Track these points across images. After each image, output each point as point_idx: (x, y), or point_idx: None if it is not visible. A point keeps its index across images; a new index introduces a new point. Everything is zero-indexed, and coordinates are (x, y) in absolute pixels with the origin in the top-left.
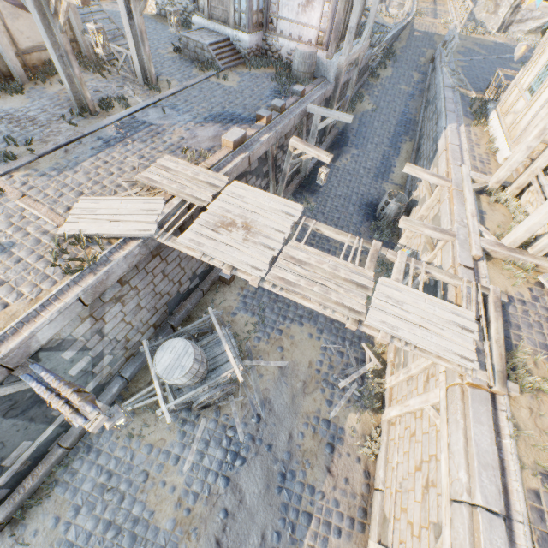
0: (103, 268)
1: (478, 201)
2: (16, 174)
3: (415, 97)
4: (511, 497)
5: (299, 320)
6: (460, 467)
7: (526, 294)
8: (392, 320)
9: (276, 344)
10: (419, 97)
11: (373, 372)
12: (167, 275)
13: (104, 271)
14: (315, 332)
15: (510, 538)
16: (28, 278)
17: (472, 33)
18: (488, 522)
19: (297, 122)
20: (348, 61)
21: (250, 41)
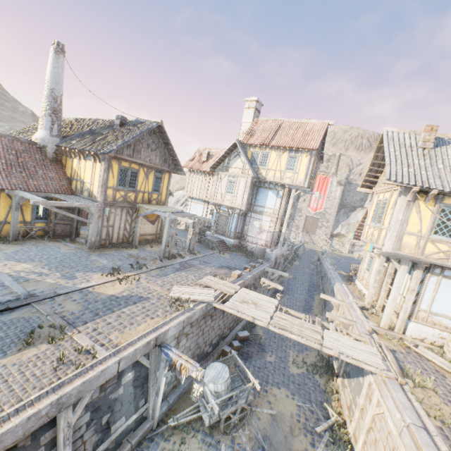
0: (192, 311)
1: (362, 312)
2: (142, 274)
3: (314, 274)
4: (427, 425)
5: (277, 385)
6: (395, 413)
7: (402, 350)
8: (336, 345)
9: (265, 398)
10: (317, 275)
11: (338, 427)
12: (203, 333)
13: (194, 311)
14: (290, 394)
15: (433, 442)
16: (160, 310)
17: (334, 252)
18: (416, 429)
19: (260, 274)
20: (280, 253)
21: (234, 242)
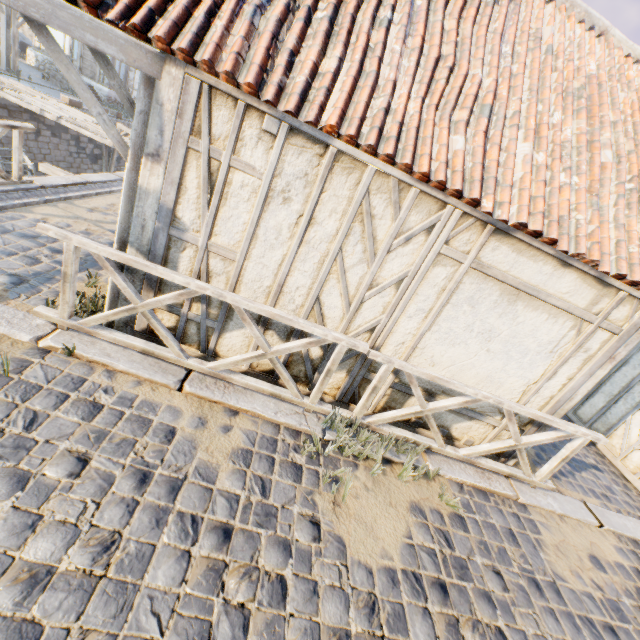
0: None
1: None
2: None
3: None
4: None
5: None
6: None
7: None
8: None
9: None
10: None
11: None
12: None
13: None
14: None
15: None
16: None
17: None
18: None
19: None
20: None
21: (110, 93)
